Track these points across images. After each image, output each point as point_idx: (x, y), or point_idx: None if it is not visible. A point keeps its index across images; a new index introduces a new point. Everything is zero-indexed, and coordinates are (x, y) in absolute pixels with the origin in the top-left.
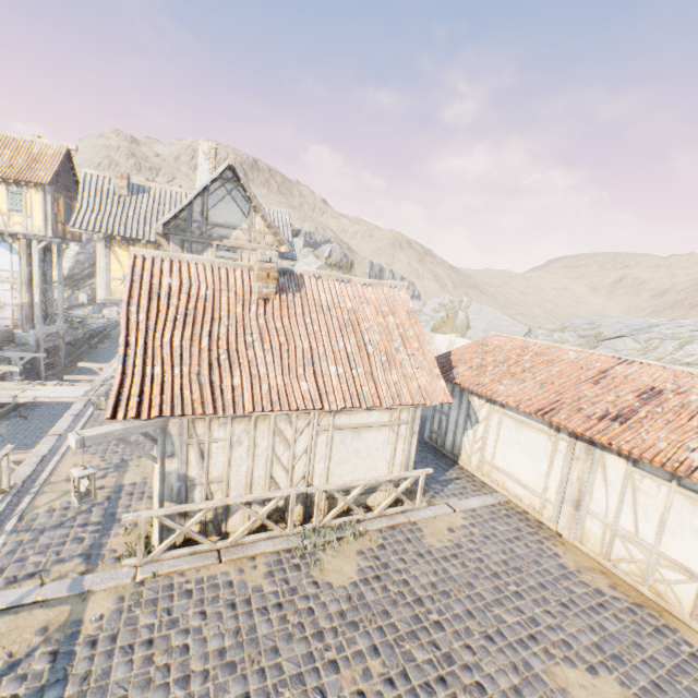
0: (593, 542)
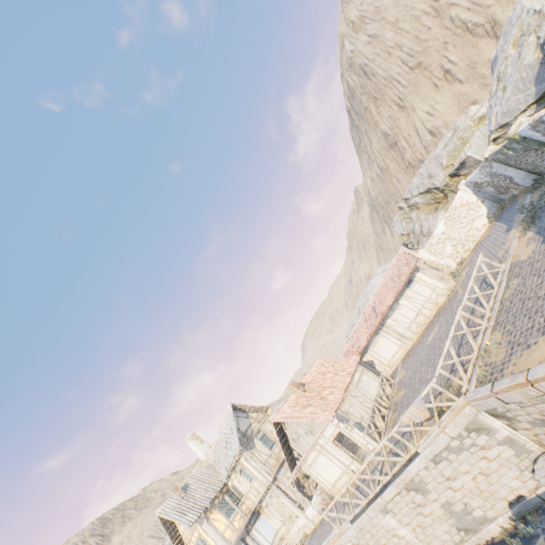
0: (413, 335)
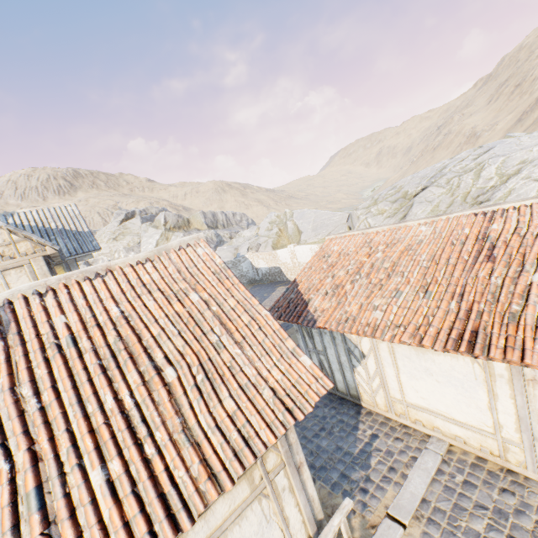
0: None
